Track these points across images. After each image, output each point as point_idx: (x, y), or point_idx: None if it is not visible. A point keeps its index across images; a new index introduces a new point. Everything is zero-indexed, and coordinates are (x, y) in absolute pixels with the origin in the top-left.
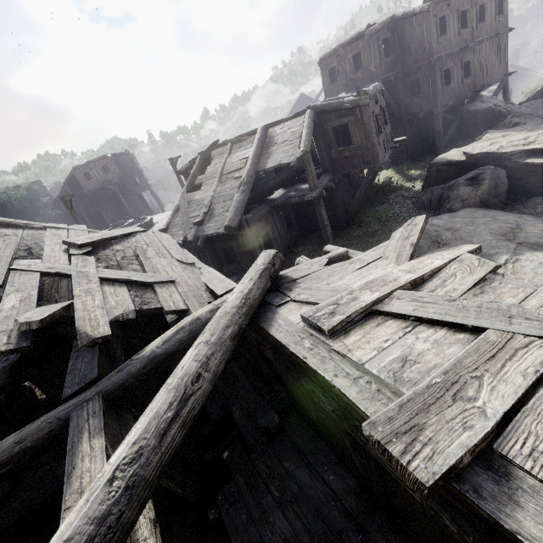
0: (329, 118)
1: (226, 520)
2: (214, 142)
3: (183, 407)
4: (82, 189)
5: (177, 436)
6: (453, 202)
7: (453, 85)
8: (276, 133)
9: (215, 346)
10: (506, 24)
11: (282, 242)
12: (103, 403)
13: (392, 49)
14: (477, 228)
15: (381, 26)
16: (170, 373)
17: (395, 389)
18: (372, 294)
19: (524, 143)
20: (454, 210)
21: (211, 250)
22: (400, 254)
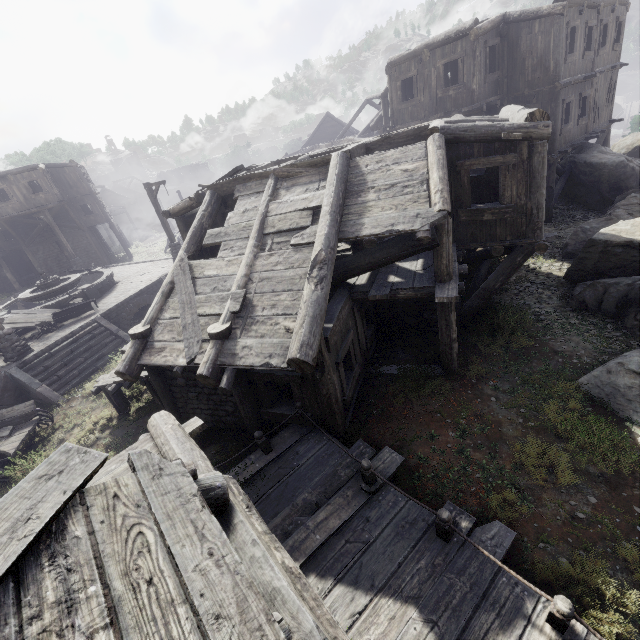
0: (468, 152)
1: None
2: (235, 168)
3: None
4: None
5: None
6: None
7: (570, 125)
8: (368, 168)
9: None
10: (618, 56)
11: (362, 356)
12: None
13: (498, 63)
14: None
15: (491, 26)
16: None
17: None
18: None
19: None
20: None
21: (242, 383)
22: None
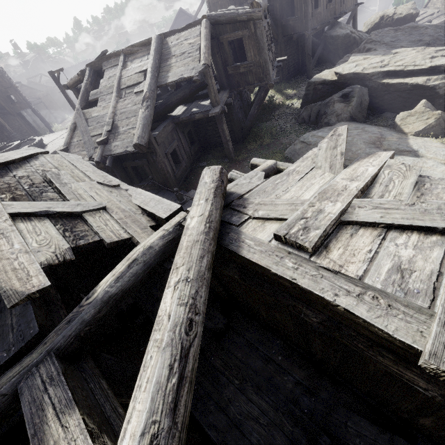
0: (224, 30)
1: (196, 415)
2: (102, 52)
3: (186, 366)
4: None
5: (188, 402)
6: (330, 117)
7: (320, 9)
8: (172, 44)
9: (197, 282)
10: None
11: (187, 158)
12: (59, 364)
13: None
14: (353, 138)
15: None
16: None
17: (407, 302)
18: (336, 205)
19: (381, 66)
20: (330, 124)
21: (121, 170)
22: (332, 164)
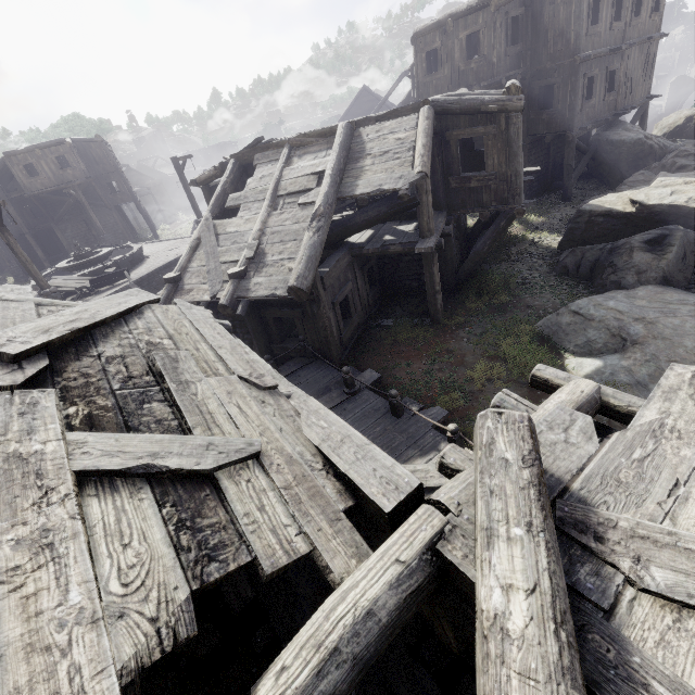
0: (455, 124)
1: None
2: (256, 139)
3: None
4: (22, 190)
5: None
6: (623, 273)
7: (594, 101)
8: (368, 138)
9: None
10: (659, 26)
11: (362, 309)
12: None
13: (521, 35)
14: (684, 323)
15: None
16: None
17: None
18: None
19: None
20: (624, 286)
21: (256, 319)
22: None
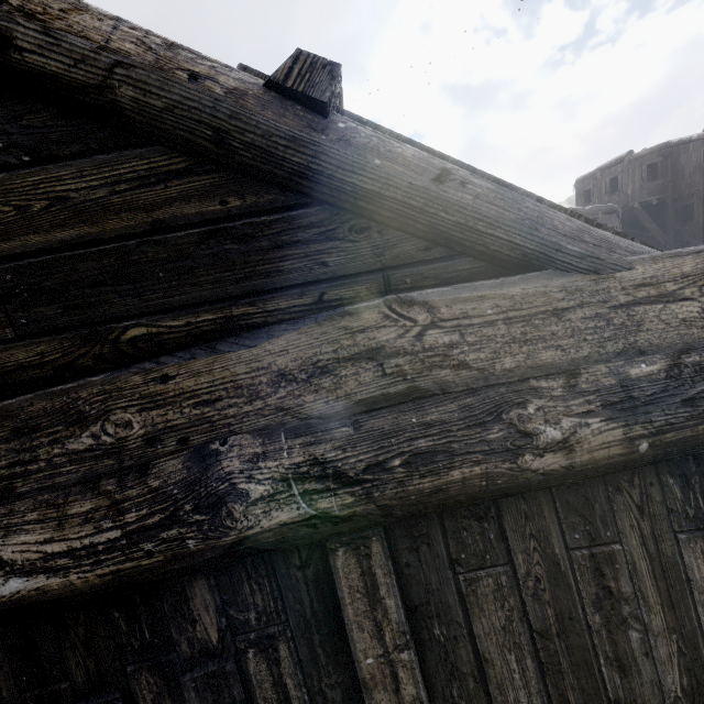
0: None
1: None
2: None
3: None
4: None
5: None
6: None
7: None
8: None
9: None
10: None
11: None
12: None
13: (662, 174)
14: None
15: (647, 152)
16: None
17: None
18: None
19: None
20: None
21: None
22: None
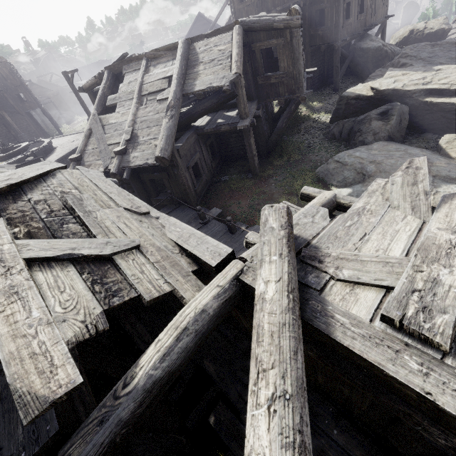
0: (258, 38)
1: None
2: (122, 54)
3: None
4: None
5: None
6: (365, 135)
7: (351, 20)
8: (200, 50)
9: (299, 400)
10: None
11: (208, 171)
12: None
13: None
14: (397, 162)
15: None
16: (116, 322)
17: None
18: (454, 273)
19: (423, 83)
20: (366, 143)
21: (137, 182)
22: (415, 205)
